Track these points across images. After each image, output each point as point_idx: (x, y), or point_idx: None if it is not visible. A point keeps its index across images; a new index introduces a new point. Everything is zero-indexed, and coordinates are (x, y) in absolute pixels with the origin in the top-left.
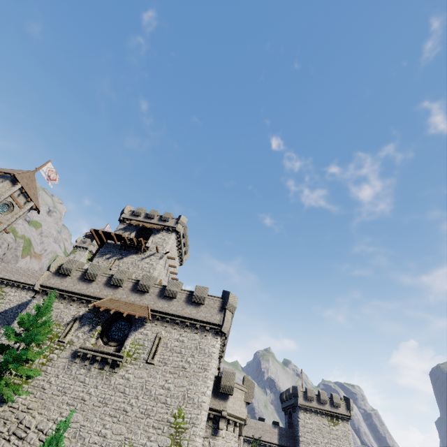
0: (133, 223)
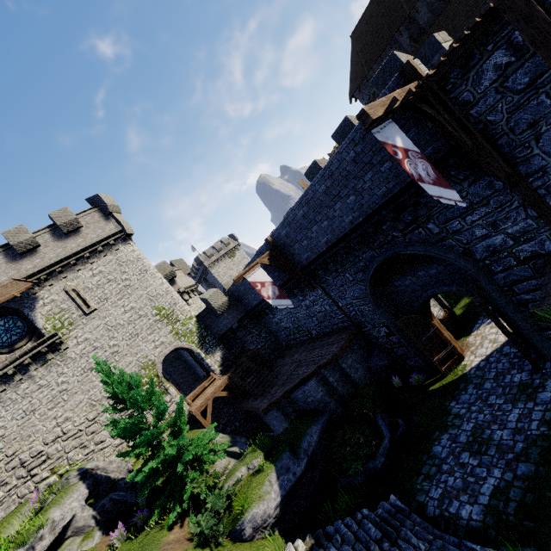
0: None
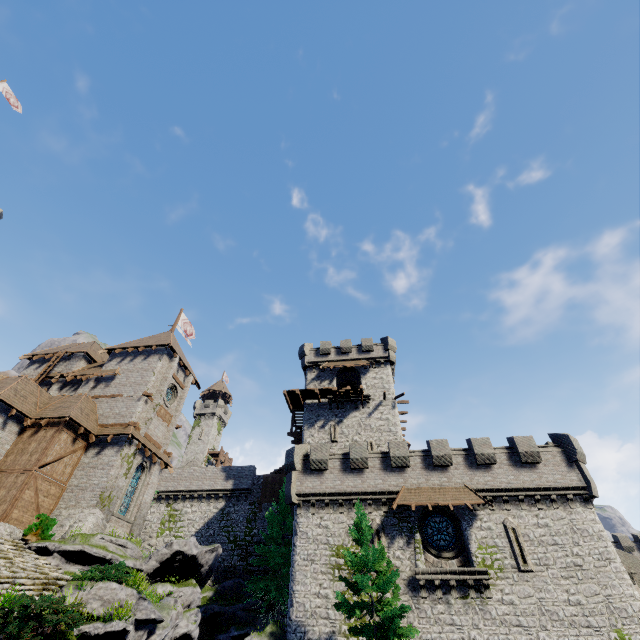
0: (326, 366)
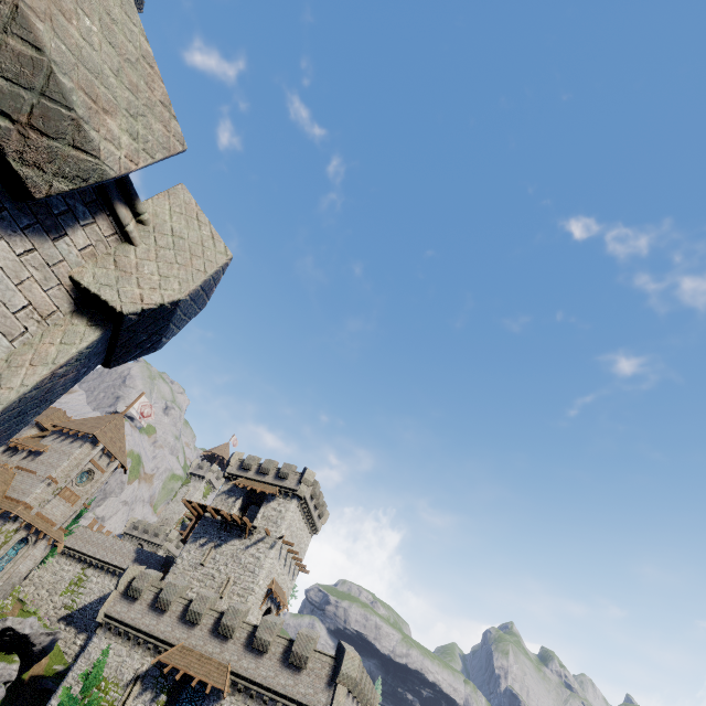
0: (240, 482)
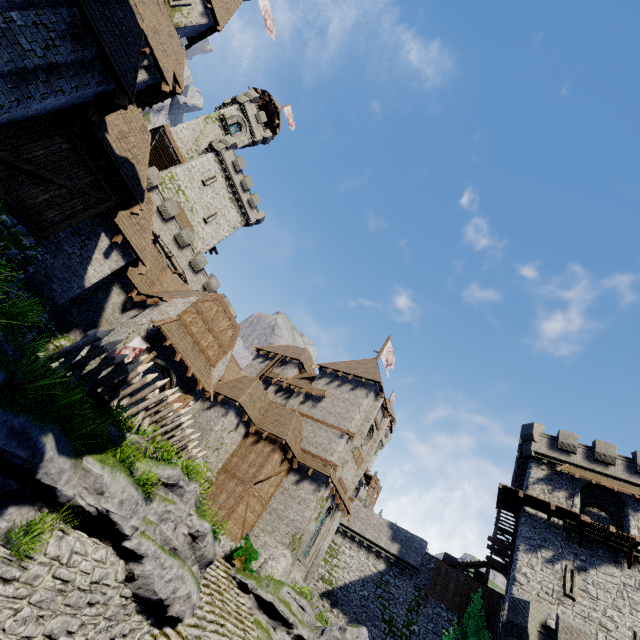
0: (565, 469)
